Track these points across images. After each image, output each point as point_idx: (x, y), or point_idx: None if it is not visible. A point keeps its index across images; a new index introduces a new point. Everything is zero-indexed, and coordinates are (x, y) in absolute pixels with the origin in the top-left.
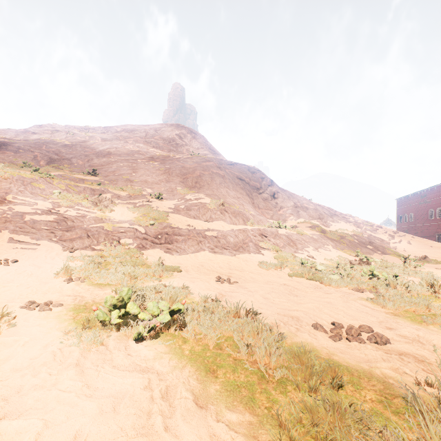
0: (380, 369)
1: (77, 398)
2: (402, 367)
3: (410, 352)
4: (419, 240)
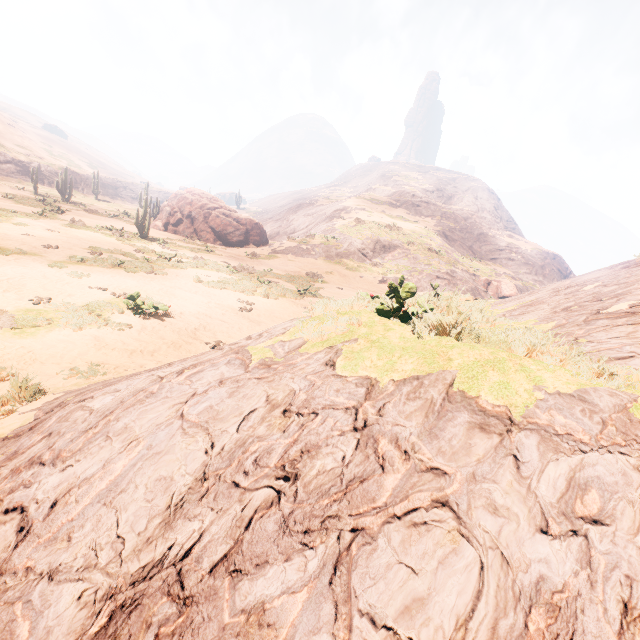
0: None
1: None
2: None
3: None
4: None
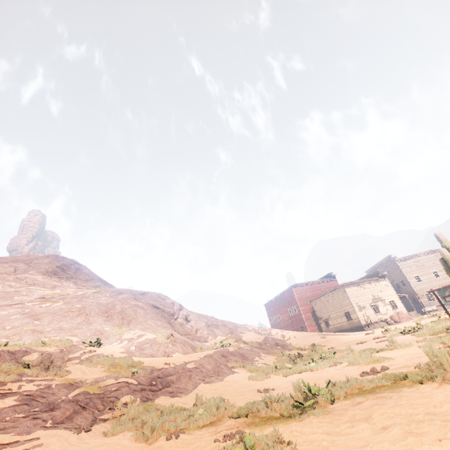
0: (402, 370)
1: (369, 409)
2: (404, 368)
3: (397, 367)
4: (298, 333)
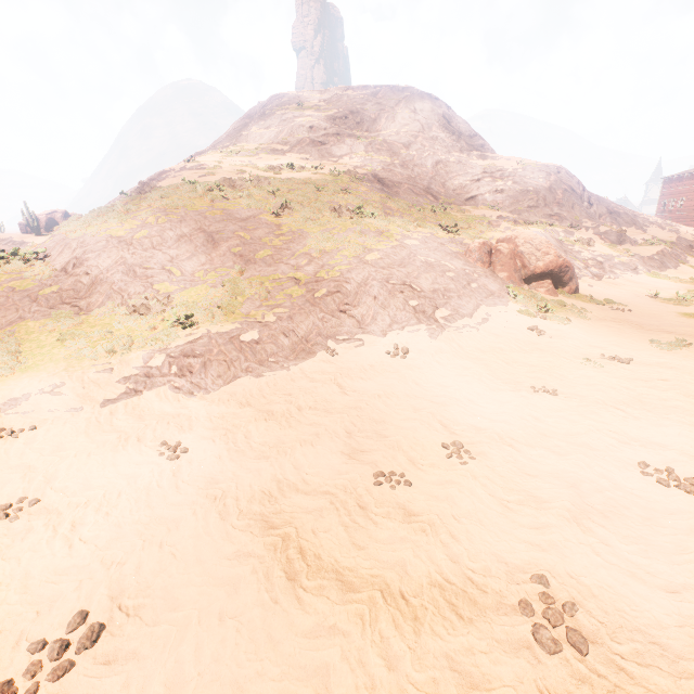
0: None
1: None
2: None
3: None
4: None
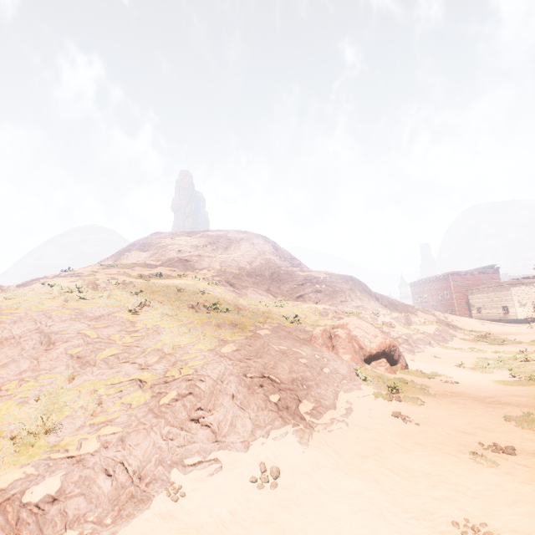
0: None
1: None
2: None
3: None
4: (458, 317)
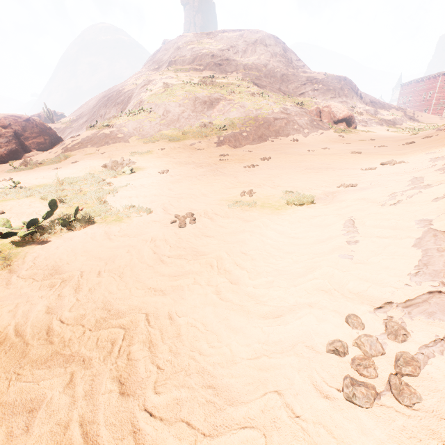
0: None
1: None
2: None
3: None
4: (425, 114)
